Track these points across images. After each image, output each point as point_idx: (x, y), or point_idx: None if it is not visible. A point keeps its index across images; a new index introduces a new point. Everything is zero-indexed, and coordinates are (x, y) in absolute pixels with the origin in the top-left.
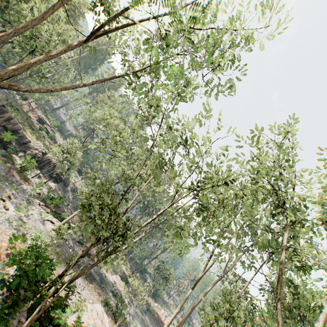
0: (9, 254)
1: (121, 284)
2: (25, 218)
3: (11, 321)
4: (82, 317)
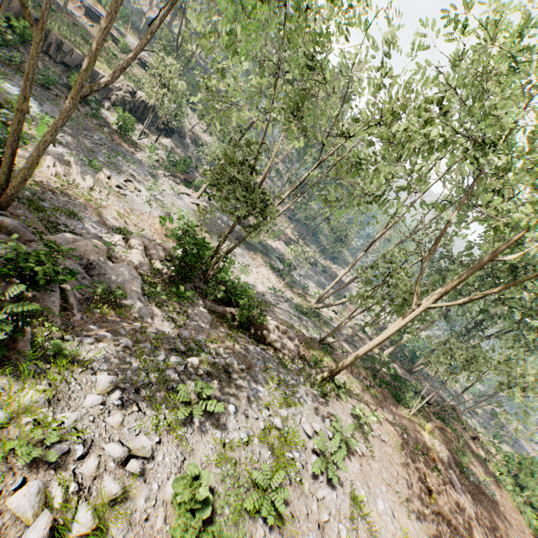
0: (166, 234)
1: (286, 250)
2: (160, 197)
3: (194, 280)
4: (249, 278)
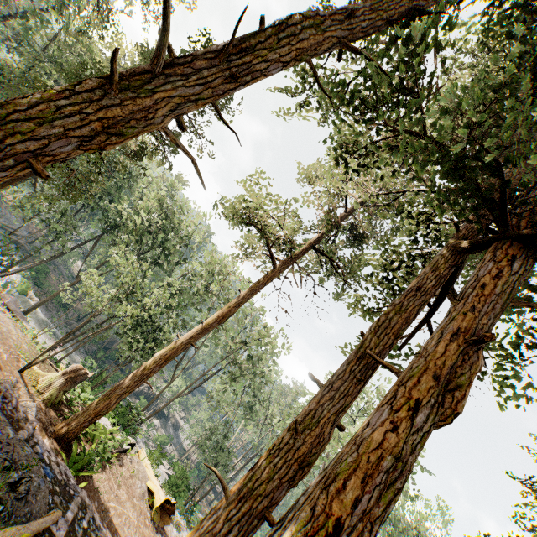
0: None
1: None
2: None
3: None
4: None
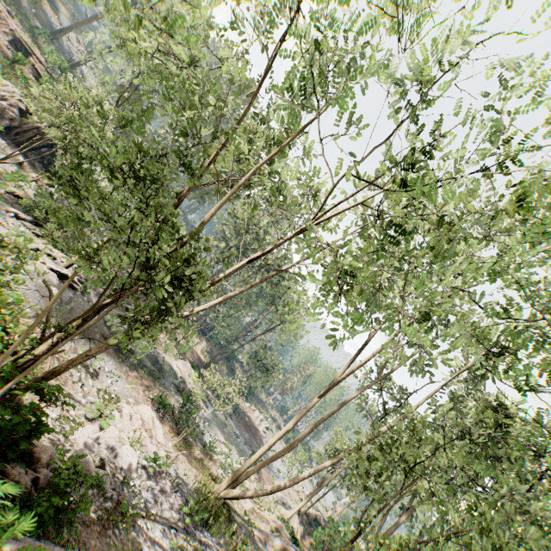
0: None
1: (192, 374)
2: None
3: None
4: (107, 430)
